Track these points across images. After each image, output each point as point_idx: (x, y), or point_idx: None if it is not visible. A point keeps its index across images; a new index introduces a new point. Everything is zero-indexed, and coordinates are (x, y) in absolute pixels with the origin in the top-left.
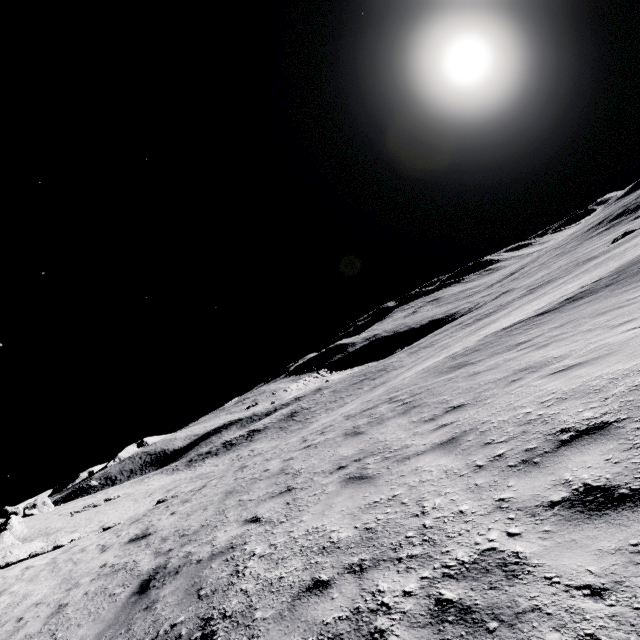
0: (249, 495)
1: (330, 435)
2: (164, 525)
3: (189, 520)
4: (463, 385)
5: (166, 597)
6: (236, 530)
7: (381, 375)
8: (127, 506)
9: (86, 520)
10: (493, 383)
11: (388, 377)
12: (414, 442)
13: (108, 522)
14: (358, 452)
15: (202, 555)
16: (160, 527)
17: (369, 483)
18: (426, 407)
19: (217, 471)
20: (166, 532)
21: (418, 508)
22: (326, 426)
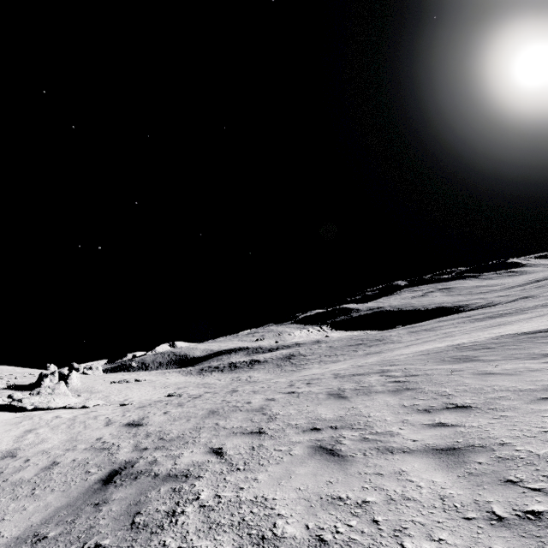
0: (225, 422)
1: (314, 389)
2: (154, 421)
3: (172, 425)
4: (471, 382)
5: (114, 502)
6: (199, 456)
7: (377, 344)
8: (147, 390)
9: (118, 391)
10: (513, 392)
11: (384, 348)
12: (401, 432)
13: (131, 398)
14: (336, 418)
15: (161, 470)
16: (151, 421)
17: (339, 465)
18: (421, 394)
19: (218, 385)
20: (152, 429)
21: (395, 544)
22: (314, 378)
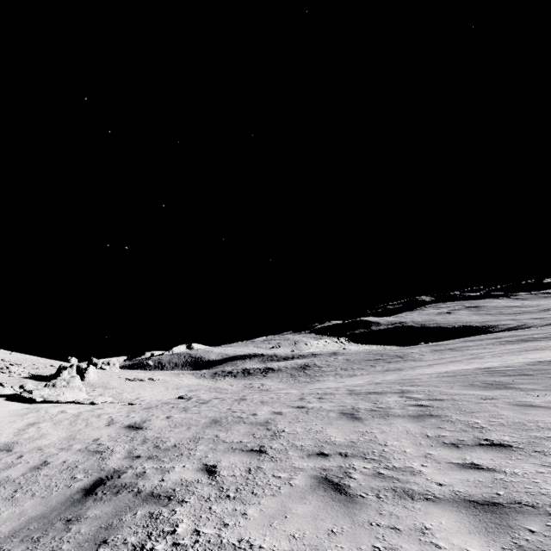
0: (226, 434)
1: (326, 405)
2: (155, 425)
3: (172, 432)
4: (508, 415)
5: (85, 521)
6: (190, 473)
7: (397, 361)
8: (160, 390)
9: (131, 388)
10: None
11: (404, 365)
12: (424, 470)
13: (143, 397)
14: (347, 443)
15: (146, 486)
16: (152, 425)
17: (345, 507)
18: (448, 423)
19: (230, 390)
20: (151, 434)
21: None
22: (327, 392)
